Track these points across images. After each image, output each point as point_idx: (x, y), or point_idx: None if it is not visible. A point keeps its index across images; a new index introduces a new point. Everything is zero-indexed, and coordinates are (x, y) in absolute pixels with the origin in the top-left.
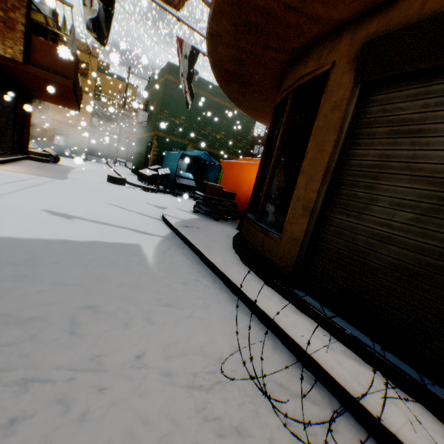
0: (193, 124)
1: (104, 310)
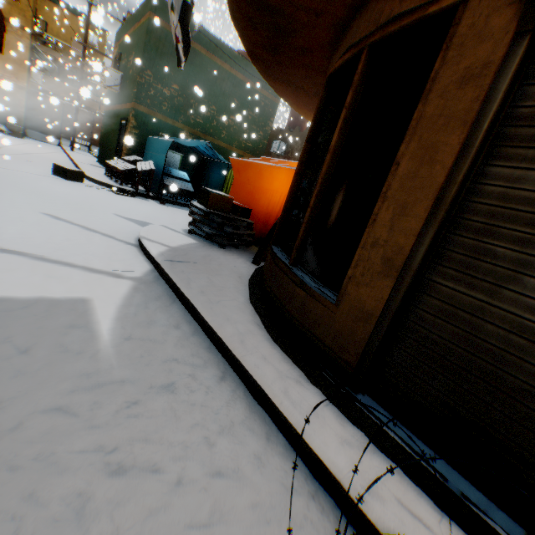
0: (191, 99)
1: None
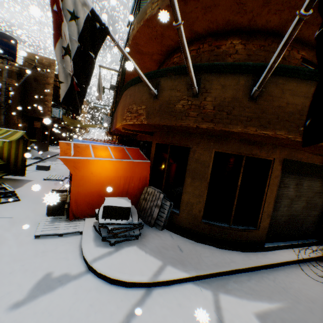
0: None
1: None
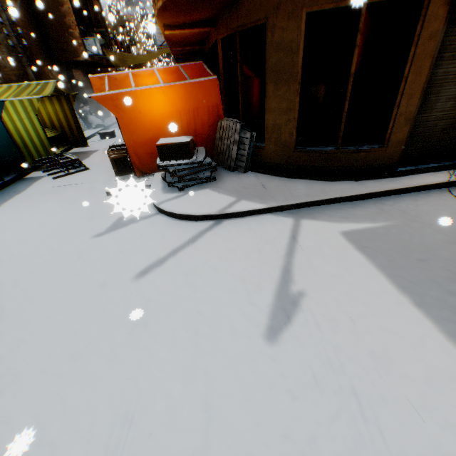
0: None
1: None
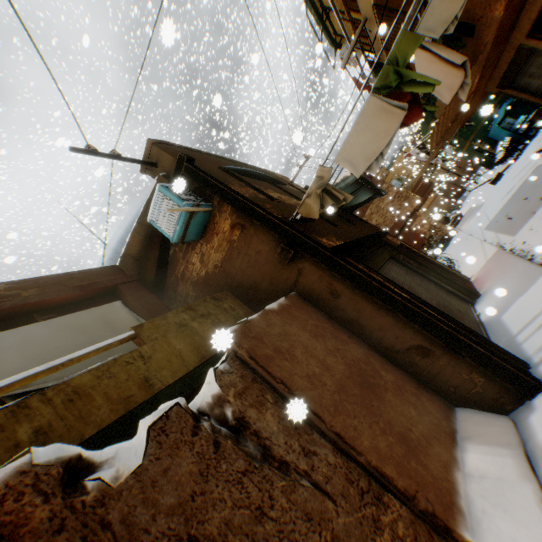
0: None
1: (537, 174)
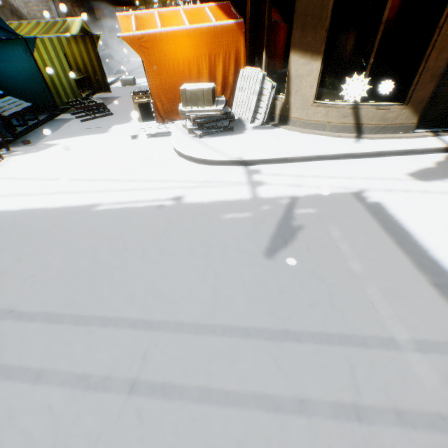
0: None
1: None
